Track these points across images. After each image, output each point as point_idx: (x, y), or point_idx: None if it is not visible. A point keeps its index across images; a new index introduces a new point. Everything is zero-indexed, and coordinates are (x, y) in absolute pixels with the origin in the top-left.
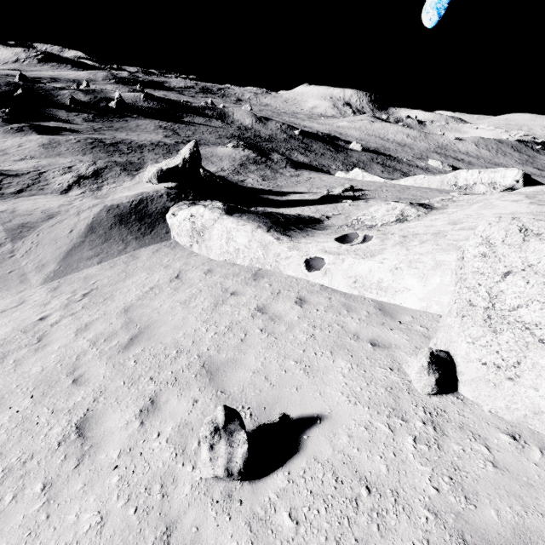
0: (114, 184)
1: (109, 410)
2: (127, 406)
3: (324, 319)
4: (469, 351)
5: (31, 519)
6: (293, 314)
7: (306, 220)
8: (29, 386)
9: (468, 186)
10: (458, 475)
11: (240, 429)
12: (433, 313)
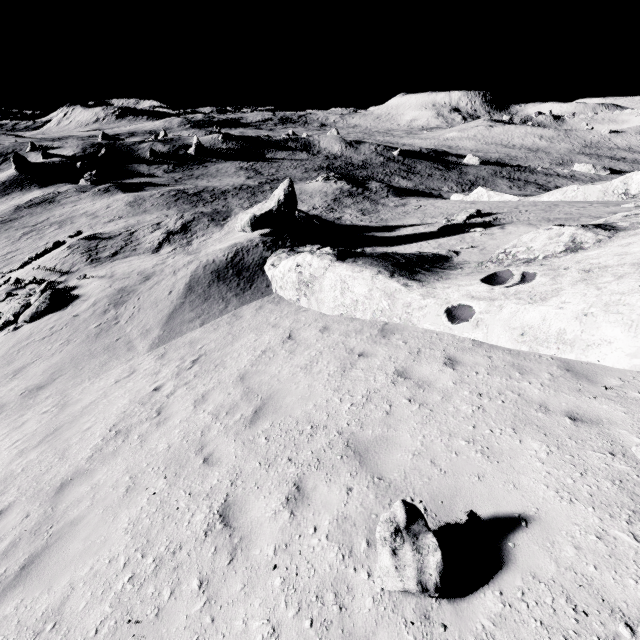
0: (203, 237)
1: (251, 497)
2: (270, 492)
3: (491, 385)
4: None
5: (196, 620)
6: (445, 379)
7: (430, 259)
8: (159, 465)
9: None
10: None
11: (426, 531)
12: None
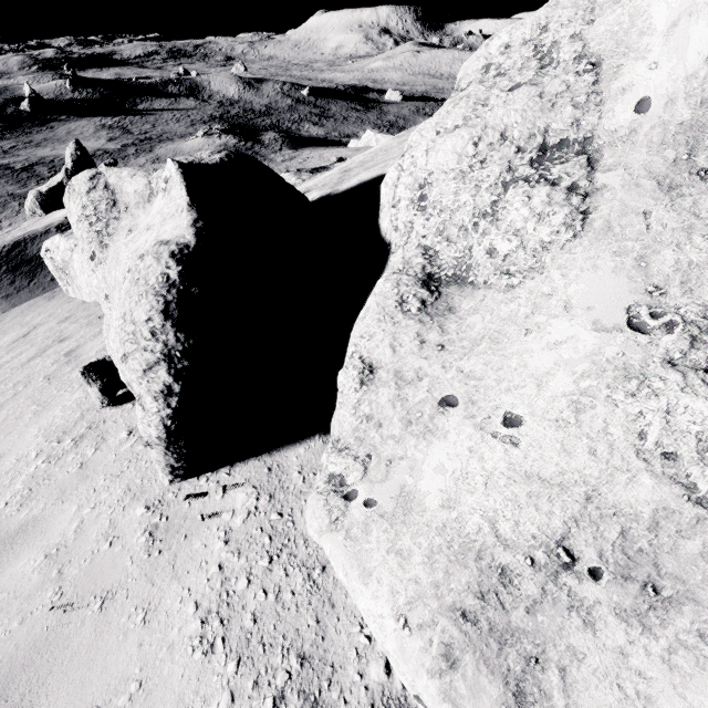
0: (10, 227)
1: None
2: None
3: None
4: None
5: None
6: (95, 350)
7: None
8: None
9: None
10: (40, 485)
11: None
12: None
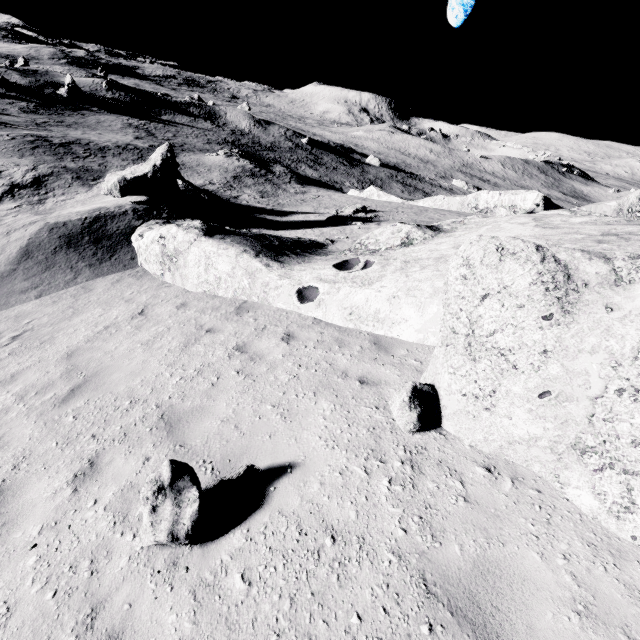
0: (63, 196)
1: (33, 479)
2: (57, 472)
3: (312, 357)
4: (451, 382)
5: None
6: (277, 352)
7: (306, 245)
8: None
9: (489, 209)
10: (429, 514)
11: (191, 486)
12: (429, 346)
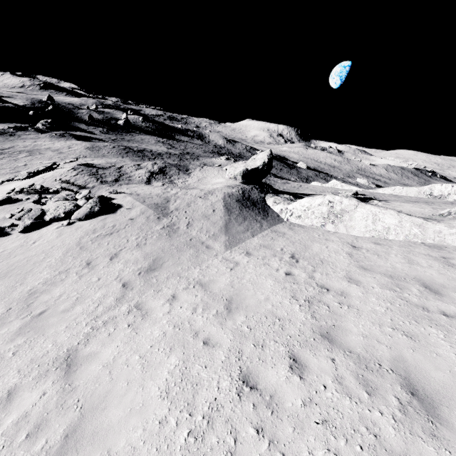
0: (180, 179)
1: None
2: None
3: None
4: None
5: None
6: None
7: None
8: (404, 319)
9: (443, 195)
10: None
11: None
12: None
